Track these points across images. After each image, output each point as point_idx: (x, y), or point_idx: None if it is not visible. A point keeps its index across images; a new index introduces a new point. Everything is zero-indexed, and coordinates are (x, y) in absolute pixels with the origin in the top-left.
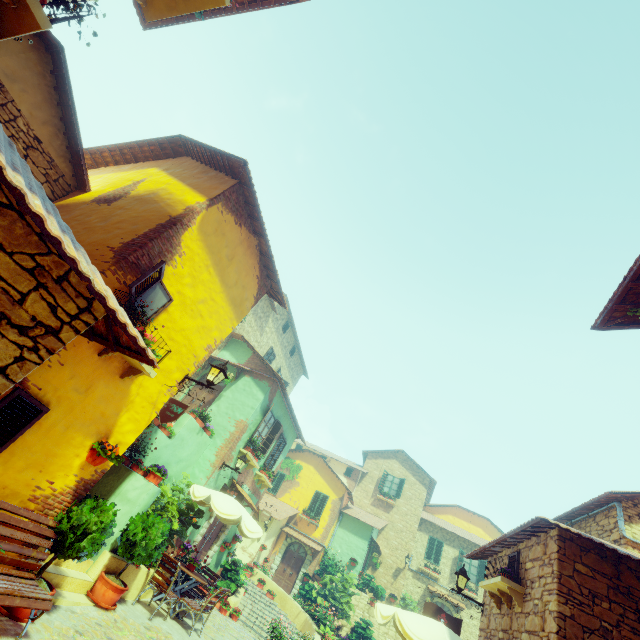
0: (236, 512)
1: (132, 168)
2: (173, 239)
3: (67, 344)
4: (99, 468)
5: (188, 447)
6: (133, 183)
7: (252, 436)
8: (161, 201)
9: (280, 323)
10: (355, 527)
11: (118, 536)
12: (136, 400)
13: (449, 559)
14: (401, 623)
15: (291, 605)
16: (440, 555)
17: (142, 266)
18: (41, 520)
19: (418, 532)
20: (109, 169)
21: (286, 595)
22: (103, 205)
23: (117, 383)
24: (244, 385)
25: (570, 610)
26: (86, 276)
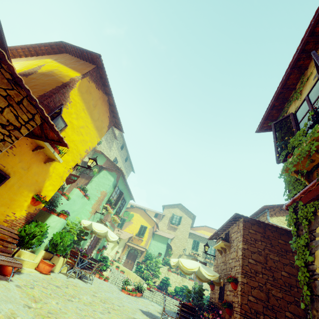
0: (105, 229)
1: (36, 59)
2: (65, 94)
3: (16, 145)
4: (37, 207)
5: (77, 205)
6: (38, 66)
7: (109, 198)
8: (56, 75)
9: (119, 145)
10: (160, 239)
11: (47, 243)
12: (52, 175)
13: (202, 248)
14: (181, 262)
15: (132, 275)
16: (198, 247)
17: (51, 107)
18: (11, 231)
19: (188, 238)
20: (22, 59)
21: (129, 271)
22: (23, 77)
23: (42, 166)
24: (103, 174)
25: (247, 246)
26: (34, 99)
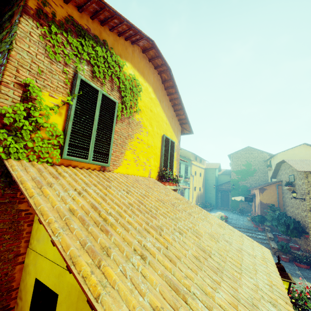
0: None
1: None
2: None
3: None
4: None
5: None
6: None
7: None
8: None
9: None
10: None
11: None
12: None
13: None
14: None
15: None
16: None
17: None
18: None
19: None
20: None
21: None
22: None
23: None
24: None
25: None
26: None
